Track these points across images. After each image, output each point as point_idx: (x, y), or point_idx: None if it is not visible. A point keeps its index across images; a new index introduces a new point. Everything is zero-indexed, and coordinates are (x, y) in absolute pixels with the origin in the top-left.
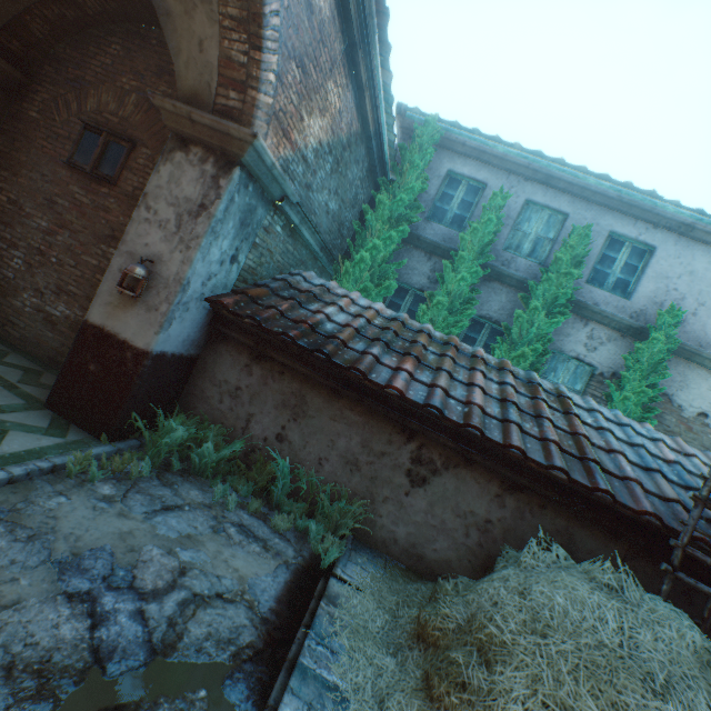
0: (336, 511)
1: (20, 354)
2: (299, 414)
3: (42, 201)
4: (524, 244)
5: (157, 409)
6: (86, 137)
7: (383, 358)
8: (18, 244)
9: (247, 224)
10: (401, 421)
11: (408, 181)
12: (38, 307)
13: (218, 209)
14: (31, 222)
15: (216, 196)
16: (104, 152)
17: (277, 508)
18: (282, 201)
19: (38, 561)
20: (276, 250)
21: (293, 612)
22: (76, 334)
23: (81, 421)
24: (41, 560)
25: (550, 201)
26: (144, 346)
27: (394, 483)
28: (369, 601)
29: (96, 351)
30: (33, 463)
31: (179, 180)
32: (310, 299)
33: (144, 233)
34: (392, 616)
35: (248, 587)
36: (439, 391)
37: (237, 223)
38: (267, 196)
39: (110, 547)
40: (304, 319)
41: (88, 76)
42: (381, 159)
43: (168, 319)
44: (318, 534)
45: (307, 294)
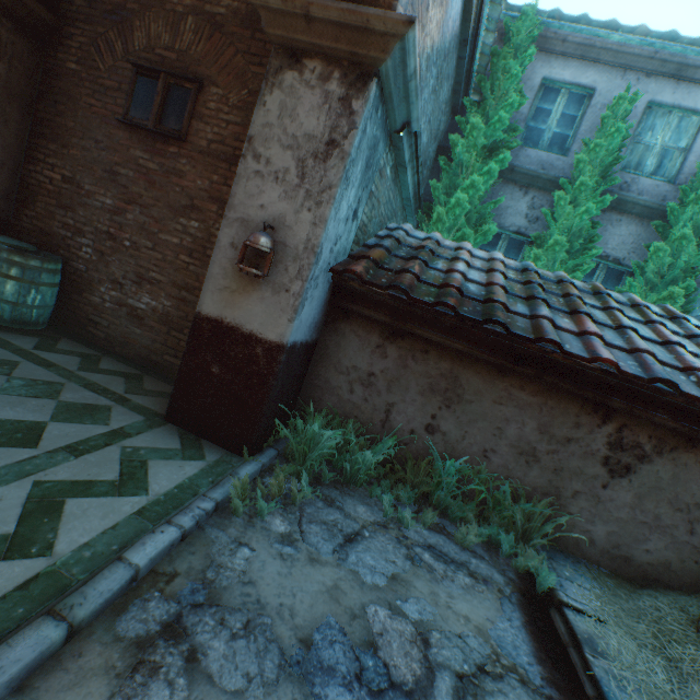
0: (518, 513)
1: (111, 357)
2: (452, 400)
3: (101, 174)
4: (647, 160)
5: (288, 410)
6: (139, 84)
7: (556, 321)
8: (83, 230)
9: (369, 166)
10: (598, 400)
11: (502, 97)
12: (118, 301)
13: (353, 144)
14: (93, 202)
15: (348, 126)
16: (165, 101)
17: (440, 512)
18: (401, 131)
19: (274, 668)
20: (382, 200)
21: (566, 677)
22: (167, 328)
23: (211, 434)
24: (276, 665)
25: (682, 99)
26: (277, 337)
27: (586, 475)
28: (624, 638)
29: (216, 350)
30: (196, 506)
31: (293, 111)
32: (429, 256)
33: (256, 192)
34: (665, 658)
35: (494, 644)
36: (650, 358)
37: (363, 165)
38: (387, 124)
39: (333, 619)
40: (447, 282)
41: (128, 3)
42: (467, 73)
43: (301, 301)
44: (509, 545)
45: (424, 251)
